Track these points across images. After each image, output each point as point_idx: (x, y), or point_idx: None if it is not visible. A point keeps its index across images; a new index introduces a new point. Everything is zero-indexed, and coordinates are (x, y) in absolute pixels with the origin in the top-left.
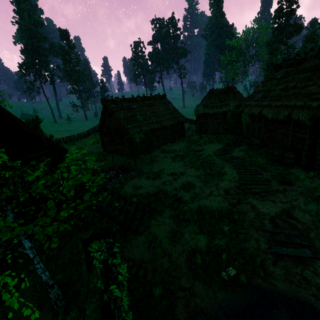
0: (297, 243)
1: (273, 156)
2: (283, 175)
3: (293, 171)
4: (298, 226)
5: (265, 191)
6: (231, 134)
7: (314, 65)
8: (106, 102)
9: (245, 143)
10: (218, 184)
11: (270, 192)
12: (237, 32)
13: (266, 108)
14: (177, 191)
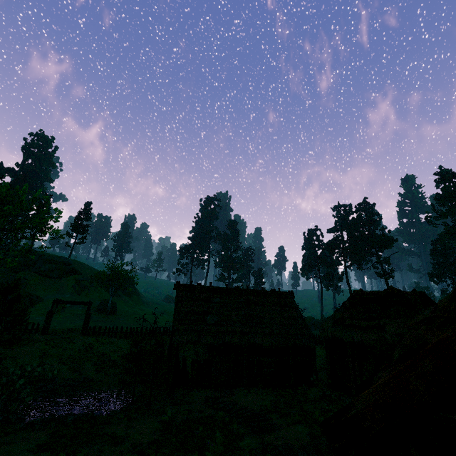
0: None
1: None
2: None
3: None
4: None
5: None
6: None
7: None
8: (179, 286)
9: None
10: None
11: None
12: None
13: None
14: None
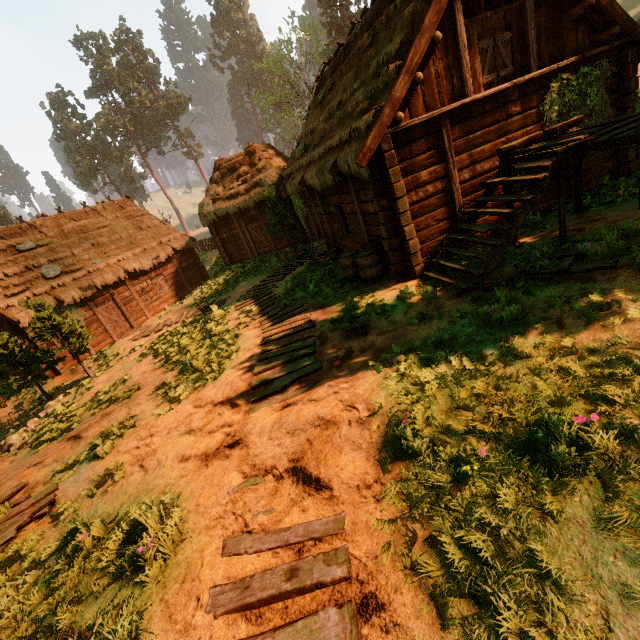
0: (311, 584)
1: (342, 270)
2: (355, 312)
3: (379, 293)
4: (337, 489)
5: (302, 377)
6: (292, 245)
7: (360, 50)
8: None
9: (308, 258)
10: (200, 395)
11: (314, 376)
12: (269, 45)
13: (310, 168)
14: (73, 469)
